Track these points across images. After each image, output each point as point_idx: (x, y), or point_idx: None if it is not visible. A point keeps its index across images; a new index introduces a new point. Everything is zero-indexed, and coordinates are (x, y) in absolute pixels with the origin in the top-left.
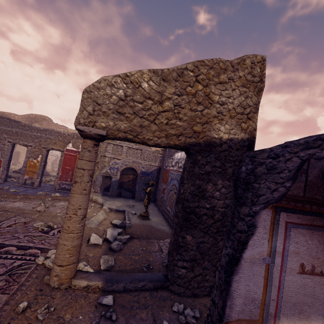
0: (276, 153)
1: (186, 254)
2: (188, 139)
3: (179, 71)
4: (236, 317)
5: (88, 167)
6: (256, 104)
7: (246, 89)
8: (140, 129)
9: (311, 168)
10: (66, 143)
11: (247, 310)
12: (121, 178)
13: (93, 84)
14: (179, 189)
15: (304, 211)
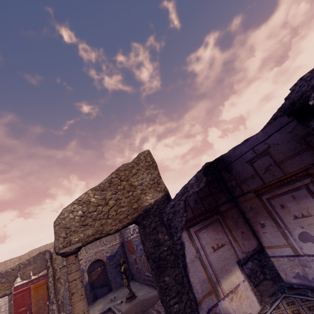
0: (172, 204)
1: (171, 292)
2: (133, 215)
3: (109, 181)
4: (201, 295)
5: (78, 275)
6: (158, 174)
7: (149, 170)
8: (102, 227)
9: (189, 202)
10: (12, 281)
11: (204, 288)
12: (90, 278)
13: (59, 217)
14: (144, 249)
15: (198, 222)
